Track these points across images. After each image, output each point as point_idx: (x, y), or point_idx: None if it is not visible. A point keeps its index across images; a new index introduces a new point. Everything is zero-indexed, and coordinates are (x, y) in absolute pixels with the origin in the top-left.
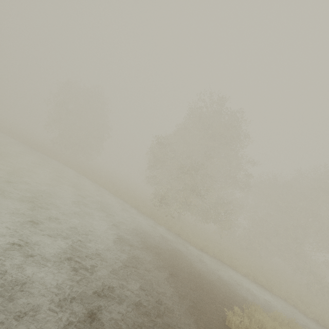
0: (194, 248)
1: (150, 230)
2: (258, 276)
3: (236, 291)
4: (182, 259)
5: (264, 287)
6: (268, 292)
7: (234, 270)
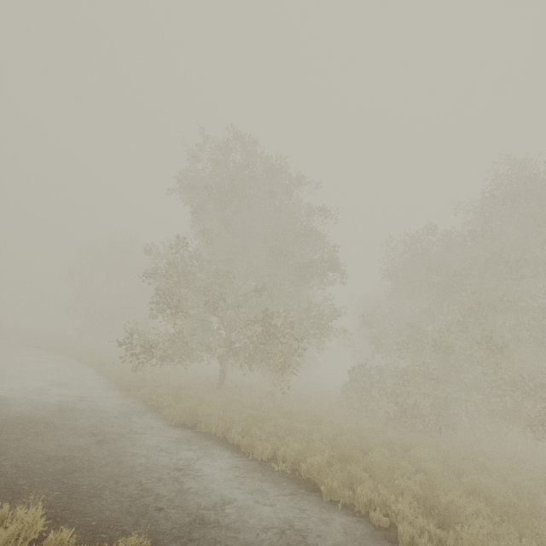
0: (164, 422)
1: (52, 401)
2: (316, 457)
3: (77, 487)
4: (10, 432)
5: (316, 486)
6: (304, 495)
7: (237, 454)
